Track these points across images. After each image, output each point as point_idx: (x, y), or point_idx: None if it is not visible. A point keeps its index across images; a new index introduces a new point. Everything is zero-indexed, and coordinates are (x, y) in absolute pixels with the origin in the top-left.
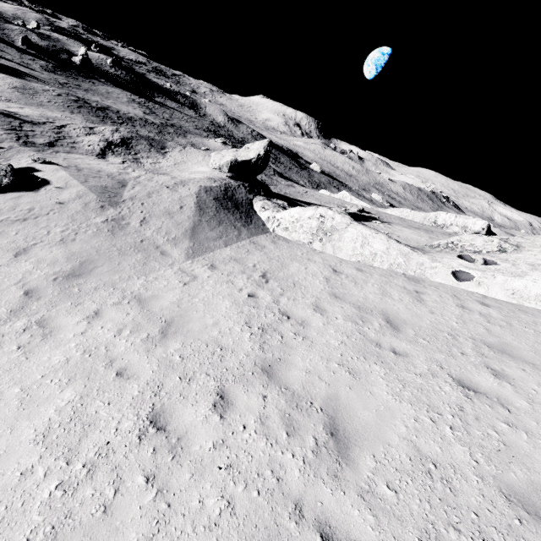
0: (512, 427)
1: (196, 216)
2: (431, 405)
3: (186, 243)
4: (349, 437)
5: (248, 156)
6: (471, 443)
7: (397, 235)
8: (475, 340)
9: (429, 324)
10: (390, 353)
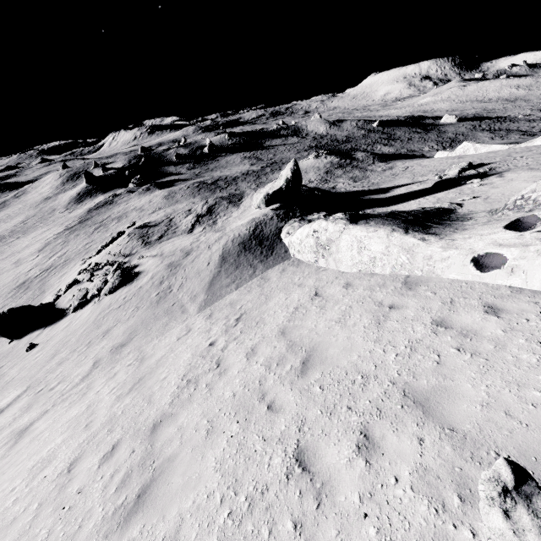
0: (297, 530)
1: (217, 268)
2: (239, 480)
3: (201, 297)
4: (146, 502)
5: (279, 185)
6: (229, 538)
7: (487, 196)
8: (395, 384)
9: (353, 361)
10: (263, 408)
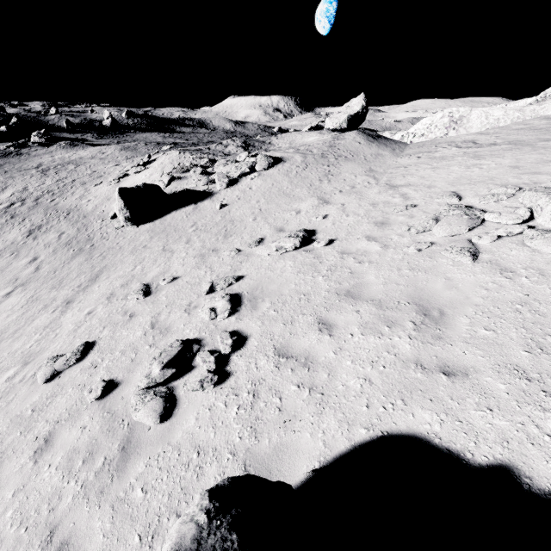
0: None
1: (372, 144)
2: None
3: (385, 153)
4: None
5: (355, 110)
6: None
7: None
8: None
9: None
10: None
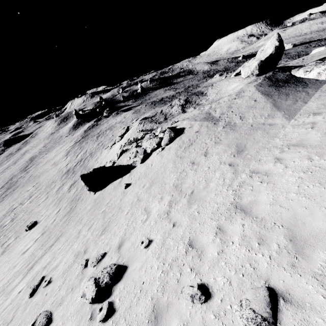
0: None
1: (269, 99)
2: None
3: (278, 113)
4: None
5: (267, 53)
6: None
7: None
8: None
9: None
10: None
